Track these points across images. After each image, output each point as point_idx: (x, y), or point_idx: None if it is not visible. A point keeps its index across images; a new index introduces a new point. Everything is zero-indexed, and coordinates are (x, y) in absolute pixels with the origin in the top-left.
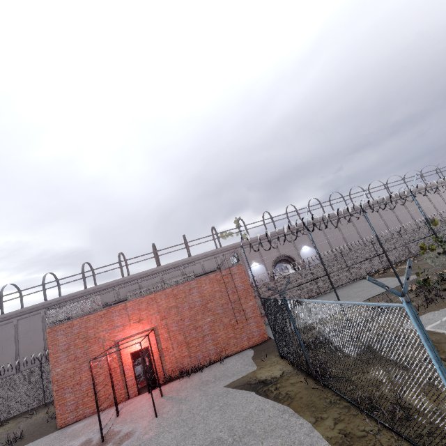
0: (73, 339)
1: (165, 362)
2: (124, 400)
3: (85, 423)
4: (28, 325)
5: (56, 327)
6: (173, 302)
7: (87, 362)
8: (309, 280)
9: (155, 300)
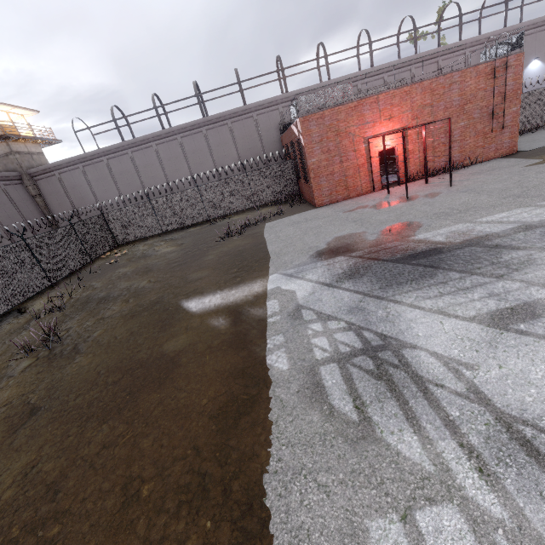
0: (325, 132)
1: (409, 164)
2: (369, 193)
3: (350, 201)
4: (193, 145)
5: (308, 116)
6: (429, 99)
7: (338, 155)
8: None
9: (410, 95)
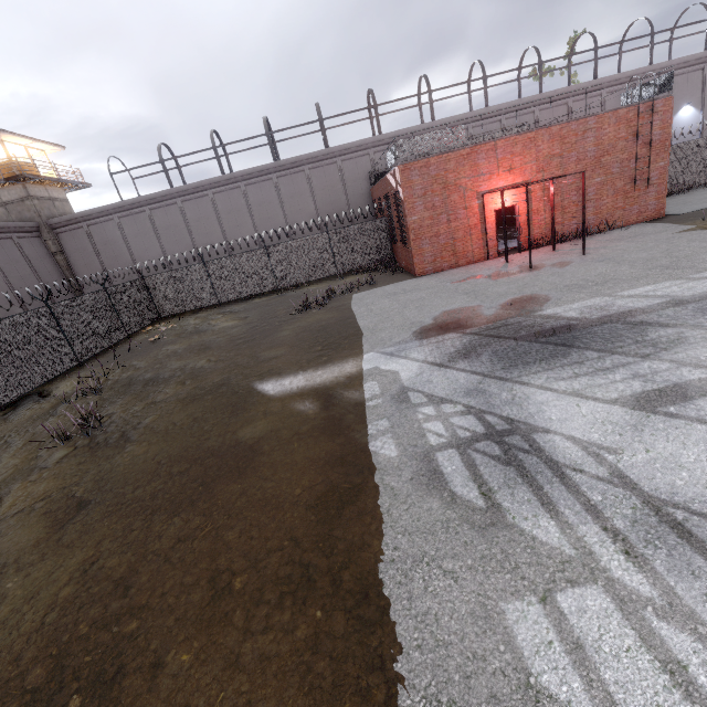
0: (430, 184)
1: (532, 227)
2: (482, 260)
3: (459, 270)
4: (260, 195)
5: (409, 164)
6: (558, 148)
7: (445, 213)
8: (701, 159)
9: (534, 143)
